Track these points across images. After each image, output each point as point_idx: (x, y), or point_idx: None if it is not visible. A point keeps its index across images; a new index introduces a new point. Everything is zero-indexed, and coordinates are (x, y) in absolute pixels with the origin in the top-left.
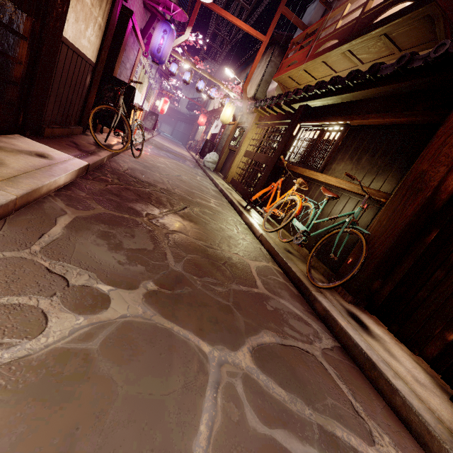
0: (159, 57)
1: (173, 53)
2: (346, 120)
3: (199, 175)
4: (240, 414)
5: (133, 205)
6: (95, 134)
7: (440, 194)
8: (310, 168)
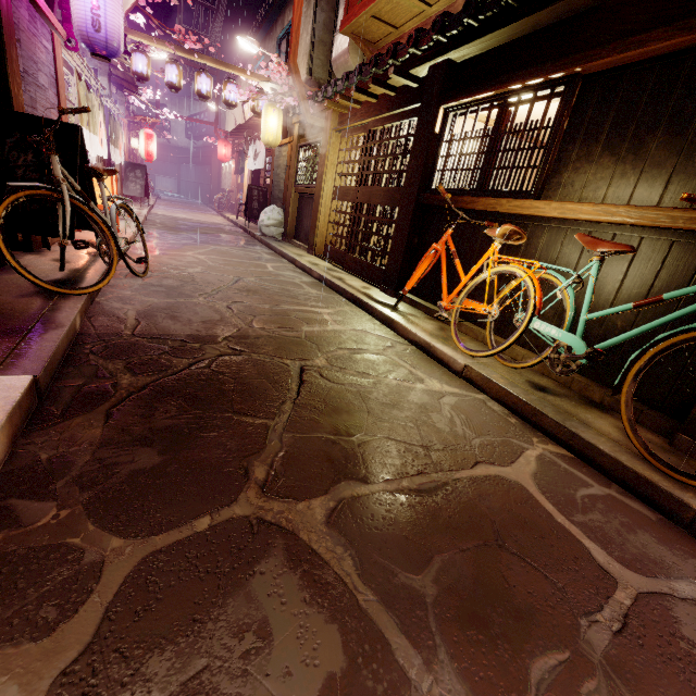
0: (104, 41)
1: (126, 33)
2: (573, 67)
3: (267, 258)
4: None
5: (200, 454)
6: (33, 256)
7: None
8: (506, 195)
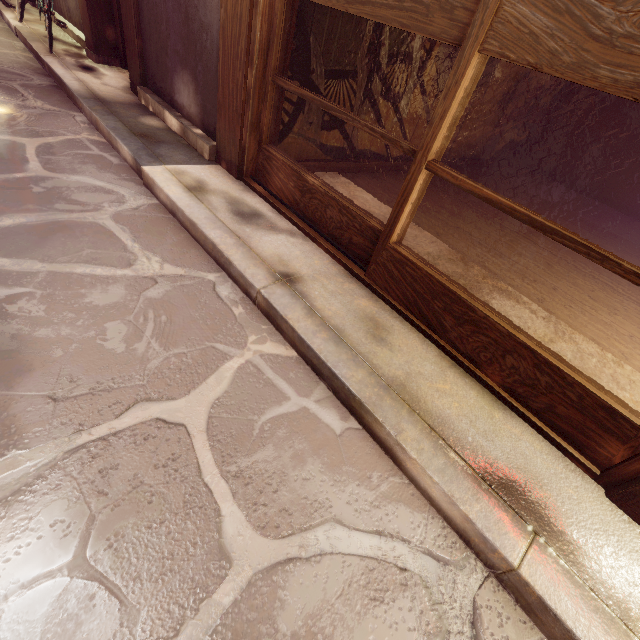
0: None
1: None
2: None
3: None
4: None
5: None
6: None
7: None
8: None
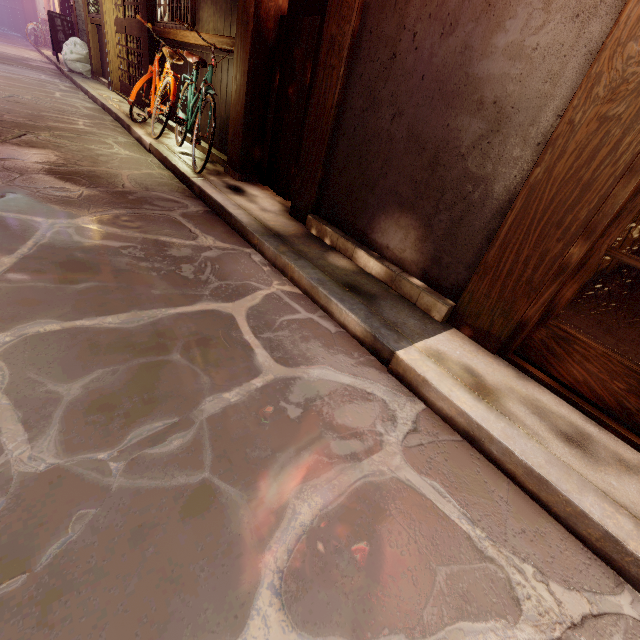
0: None
1: None
2: None
3: (62, 89)
4: (67, 238)
5: None
6: None
7: (265, 23)
8: (182, 27)
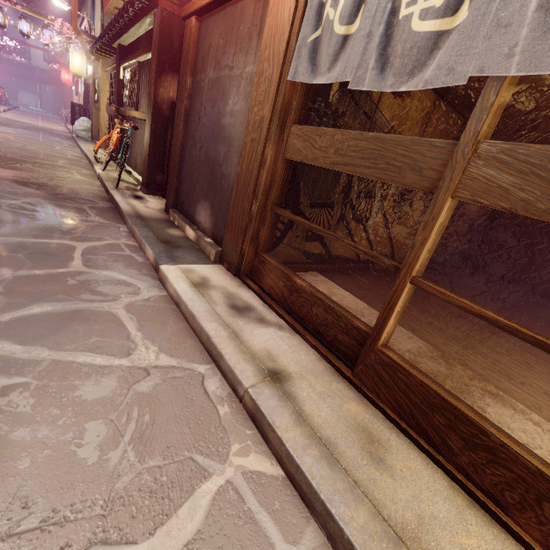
0: None
1: None
2: (134, 58)
3: (64, 146)
4: None
5: None
6: None
7: (161, 105)
8: (132, 109)
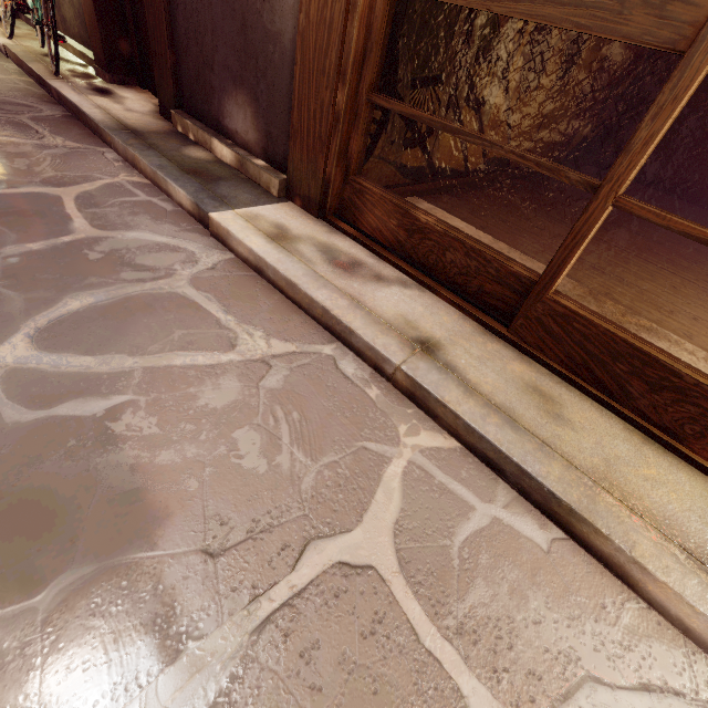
0: None
1: None
2: None
3: None
4: None
5: None
6: None
7: None
8: None
